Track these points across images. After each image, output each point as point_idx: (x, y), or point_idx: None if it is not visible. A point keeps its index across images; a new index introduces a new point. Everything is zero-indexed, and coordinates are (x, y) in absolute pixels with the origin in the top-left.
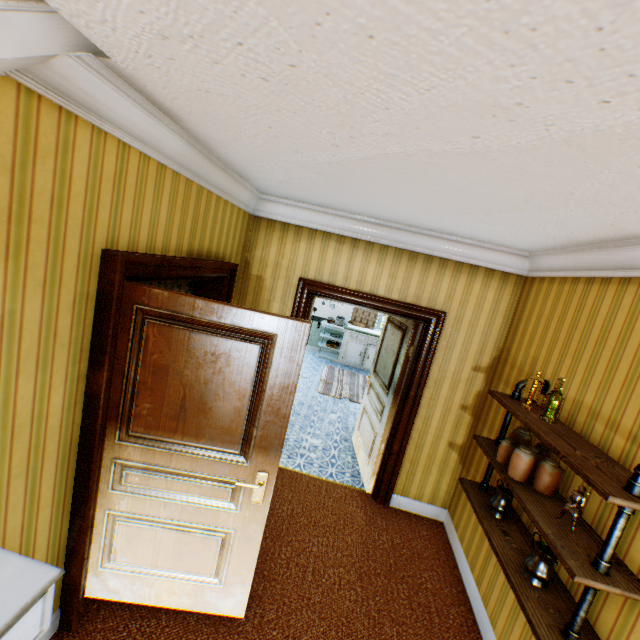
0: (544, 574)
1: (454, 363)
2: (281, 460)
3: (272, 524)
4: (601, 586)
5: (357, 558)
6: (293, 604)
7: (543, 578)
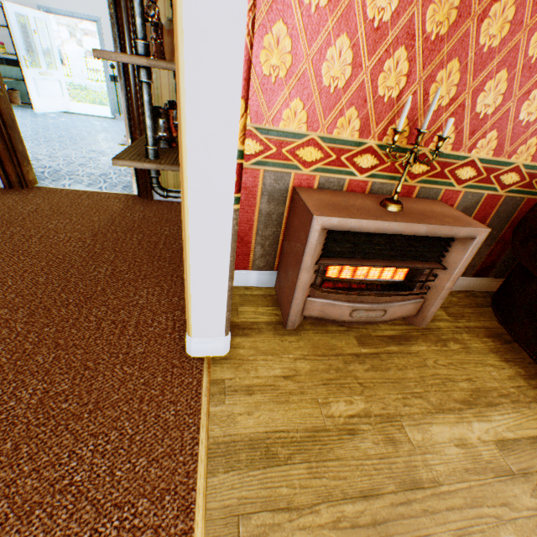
0: (161, 131)
1: (162, 12)
2: (42, 183)
3: (6, 218)
4: (126, 60)
5: (99, 227)
6: (4, 255)
7: (160, 136)
